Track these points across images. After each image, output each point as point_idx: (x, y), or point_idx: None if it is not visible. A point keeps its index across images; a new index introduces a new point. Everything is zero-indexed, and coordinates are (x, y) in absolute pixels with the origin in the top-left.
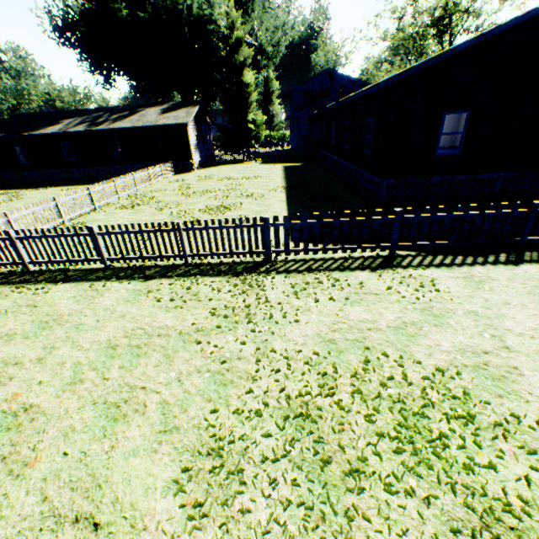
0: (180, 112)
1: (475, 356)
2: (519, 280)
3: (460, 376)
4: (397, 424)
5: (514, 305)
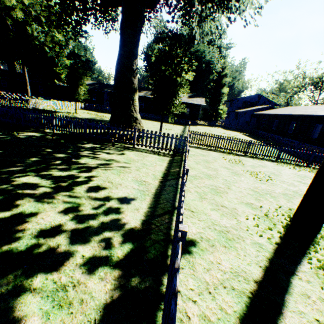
0: (197, 99)
1: None
2: None
3: None
4: None
5: None
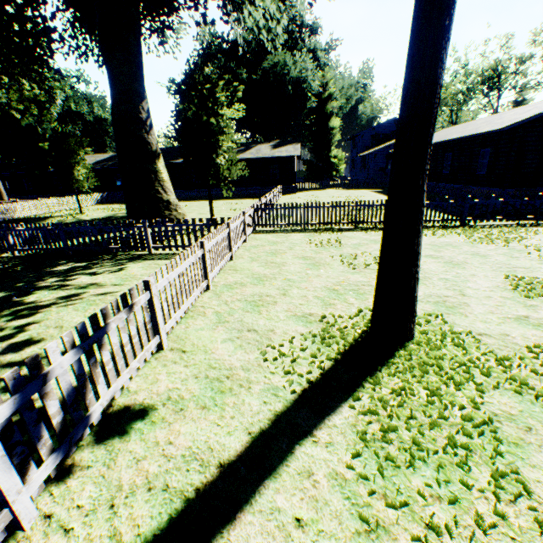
0: (288, 148)
1: None
2: None
3: None
4: None
5: None
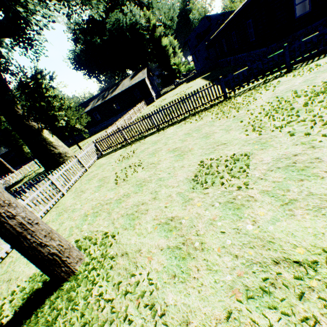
0: (139, 75)
1: None
2: None
3: None
4: (316, 94)
5: None
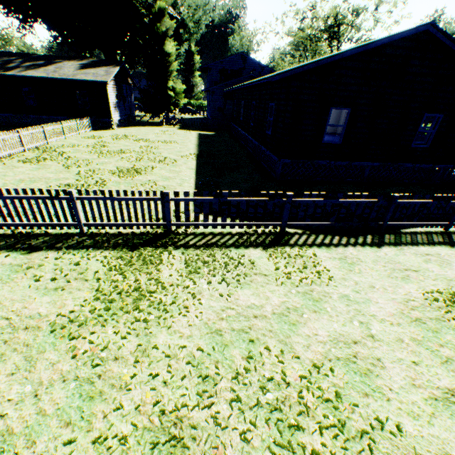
0: (100, 70)
1: (346, 347)
2: (381, 262)
3: (333, 373)
4: (273, 442)
5: (377, 288)
